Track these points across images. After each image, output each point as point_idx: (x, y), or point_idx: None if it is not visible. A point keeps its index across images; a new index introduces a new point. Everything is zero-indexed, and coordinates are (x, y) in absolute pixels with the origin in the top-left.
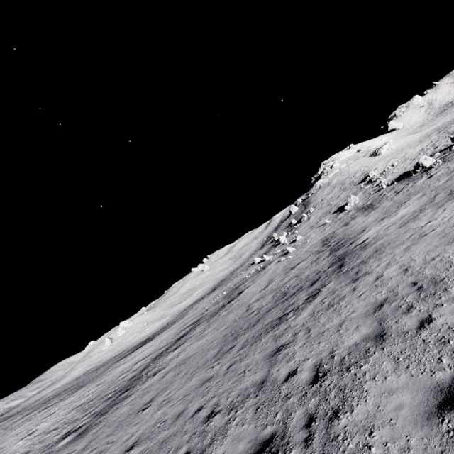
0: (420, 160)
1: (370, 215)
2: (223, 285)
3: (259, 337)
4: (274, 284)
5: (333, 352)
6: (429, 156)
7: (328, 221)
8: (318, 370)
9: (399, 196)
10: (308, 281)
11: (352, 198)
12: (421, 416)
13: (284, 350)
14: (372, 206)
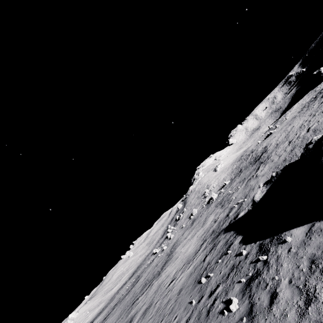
0: (211, 195)
1: (188, 231)
2: (137, 272)
3: (129, 309)
4: (147, 277)
5: (137, 310)
6: (220, 188)
7: (183, 226)
8: (132, 317)
9: (198, 220)
10: (153, 277)
11: (194, 210)
12: (136, 321)
13: (131, 312)
14: (194, 222)
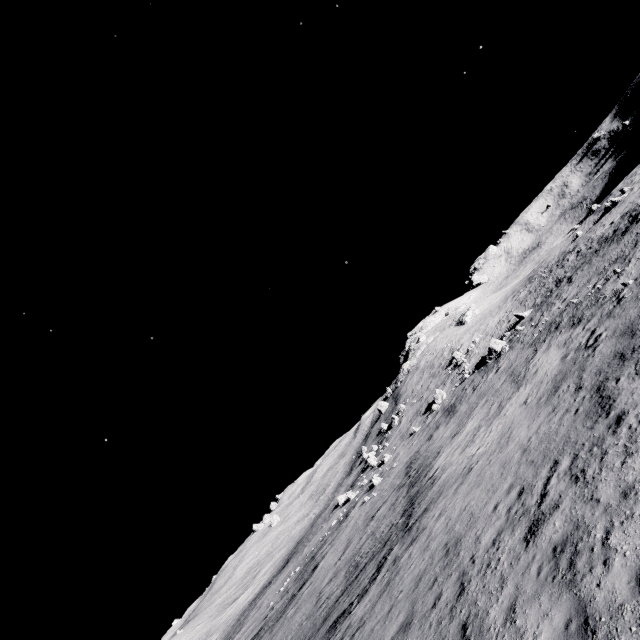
0: (490, 345)
1: (449, 425)
2: (299, 552)
3: None
4: (351, 549)
5: None
6: (503, 334)
7: (416, 429)
8: None
9: (473, 396)
10: (380, 543)
11: (438, 393)
12: None
13: None
14: (454, 407)
